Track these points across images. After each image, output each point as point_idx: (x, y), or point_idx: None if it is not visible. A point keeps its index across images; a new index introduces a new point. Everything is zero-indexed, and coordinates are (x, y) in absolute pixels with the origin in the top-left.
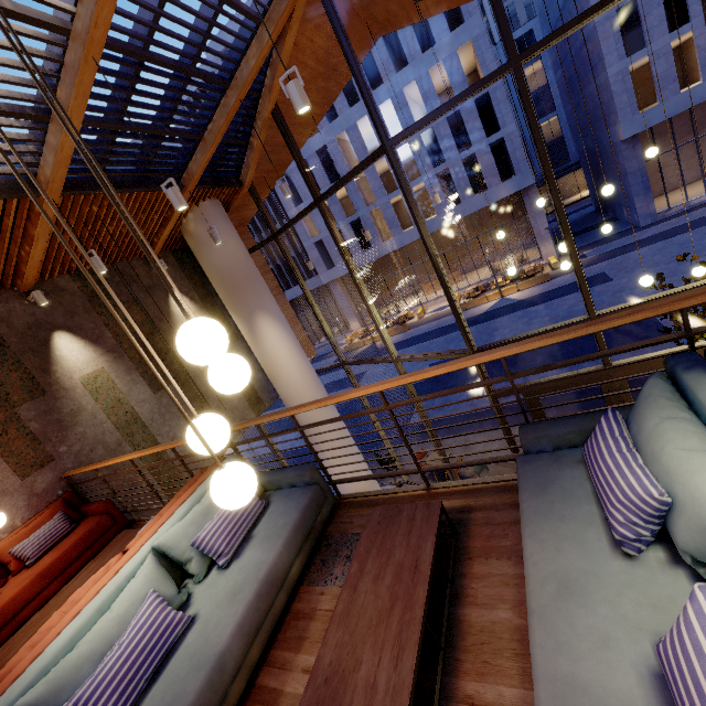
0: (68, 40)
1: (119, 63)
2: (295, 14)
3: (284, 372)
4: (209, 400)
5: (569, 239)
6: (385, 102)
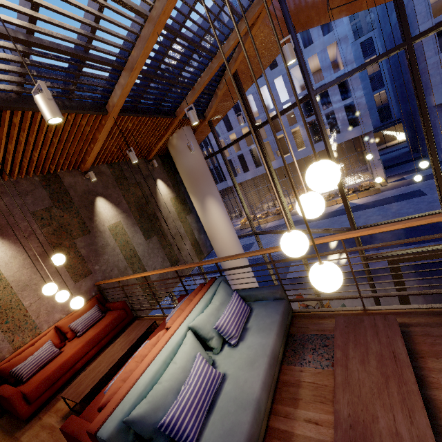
0: (144, 22)
1: (165, 38)
2: (261, 14)
3: (219, 235)
4: (174, 248)
5: (435, 158)
6: (278, 77)
